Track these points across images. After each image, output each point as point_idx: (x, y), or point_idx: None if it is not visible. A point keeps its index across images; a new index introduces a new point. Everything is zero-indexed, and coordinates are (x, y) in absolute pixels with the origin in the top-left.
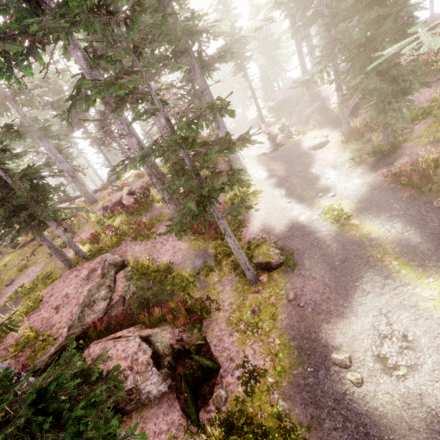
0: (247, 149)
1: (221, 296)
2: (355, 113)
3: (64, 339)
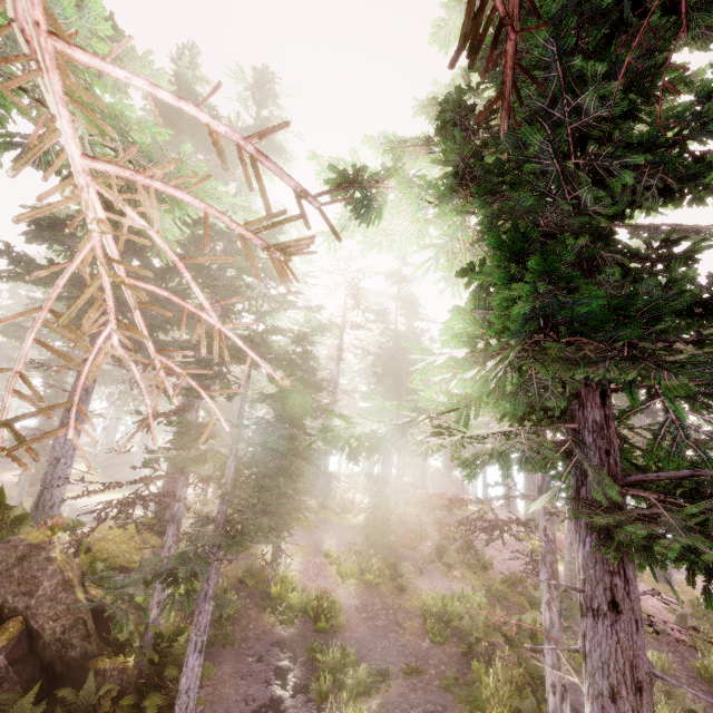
0: None
1: None
2: None
3: None
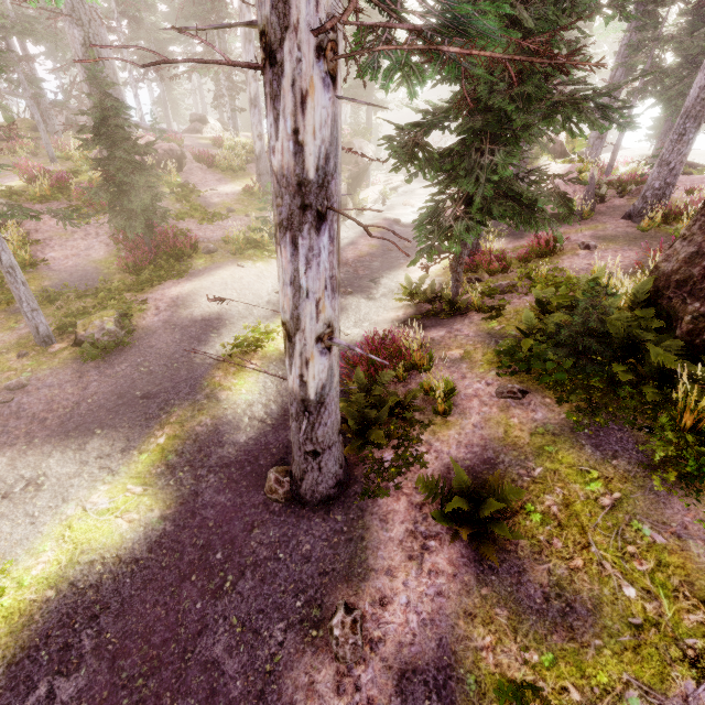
0: (402, 204)
1: (2, 334)
2: (529, 232)
3: None
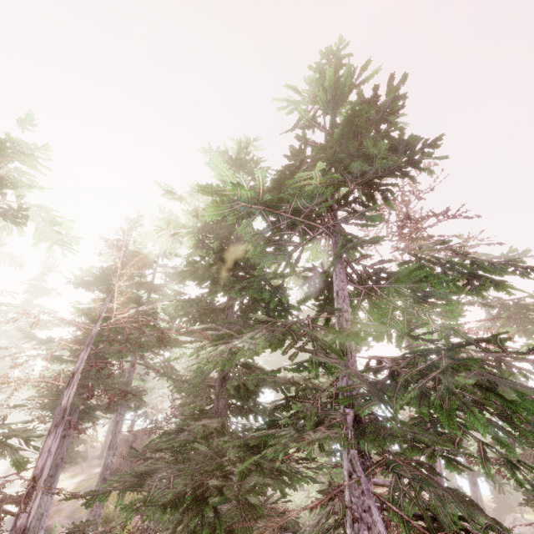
0: None
1: None
2: (67, 469)
3: None
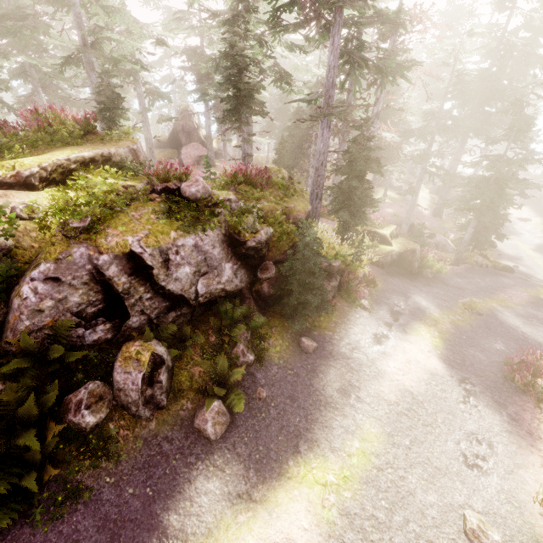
0: None
1: None
2: None
3: (414, 222)
